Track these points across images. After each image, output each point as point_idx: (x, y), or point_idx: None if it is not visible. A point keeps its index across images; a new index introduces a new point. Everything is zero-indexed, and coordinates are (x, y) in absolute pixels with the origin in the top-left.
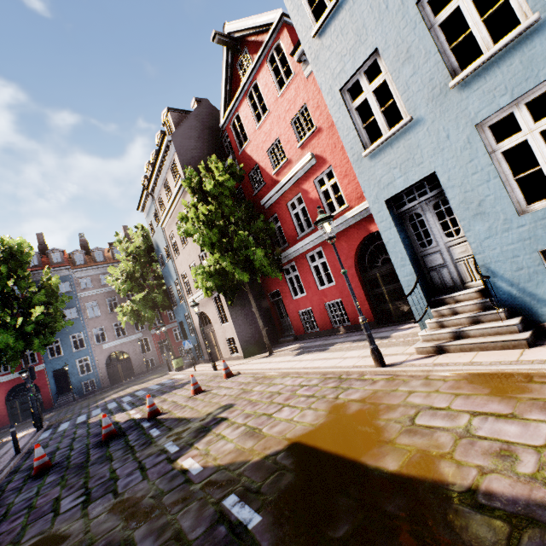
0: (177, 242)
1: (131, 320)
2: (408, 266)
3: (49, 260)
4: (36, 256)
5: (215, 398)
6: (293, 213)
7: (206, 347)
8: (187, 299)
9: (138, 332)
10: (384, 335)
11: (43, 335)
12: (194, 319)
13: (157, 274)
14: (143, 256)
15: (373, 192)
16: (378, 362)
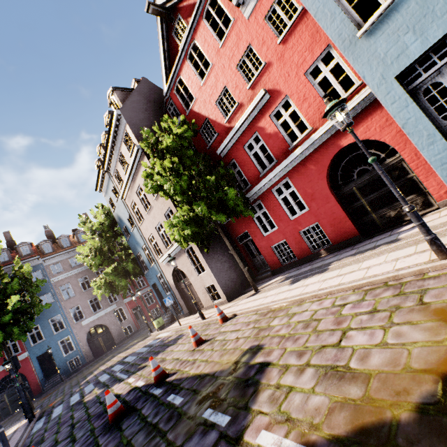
0: (139, 209)
1: (106, 292)
2: (439, 142)
3: (18, 254)
4: (5, 252)
5: (228, 344)
6: (251, 154)
7: (183, 302)
8: (157, 260)
9: (112, 304)
10: (388, 240)
11: (22, 322)
12: (168, 277)
13: (123, 246)
14: (108, 231)
15: (376, 73)
16: (443, 253)
